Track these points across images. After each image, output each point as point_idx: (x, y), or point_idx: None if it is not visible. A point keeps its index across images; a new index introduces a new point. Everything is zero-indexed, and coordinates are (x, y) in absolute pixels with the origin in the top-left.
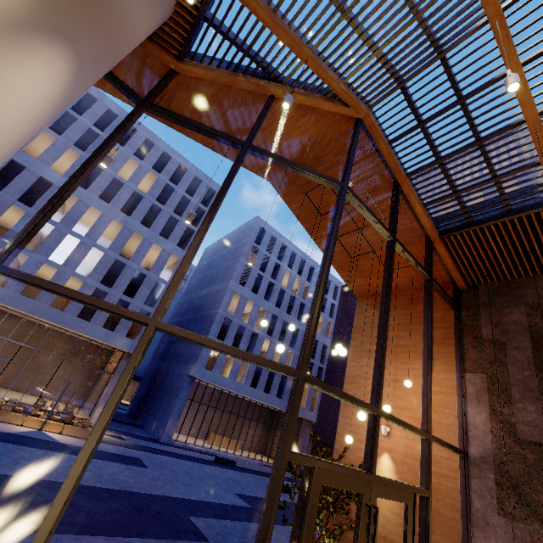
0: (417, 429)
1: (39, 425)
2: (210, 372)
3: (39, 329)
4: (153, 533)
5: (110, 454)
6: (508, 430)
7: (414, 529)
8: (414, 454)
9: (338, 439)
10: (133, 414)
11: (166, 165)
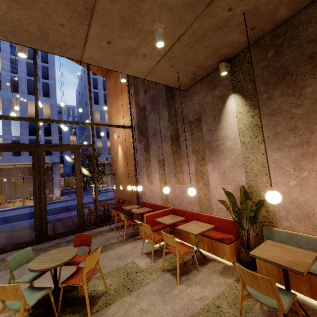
0: (78, 122)
1: (22, 204)
2: (102, 155)
3: (7, 171)
4: (61, 212)
5: (59, 201)
6: (138, 107)
7: (80, 158)
8: (124, 139)
9: (111, 150)
10: (83, 188)
11: (1, 44)
